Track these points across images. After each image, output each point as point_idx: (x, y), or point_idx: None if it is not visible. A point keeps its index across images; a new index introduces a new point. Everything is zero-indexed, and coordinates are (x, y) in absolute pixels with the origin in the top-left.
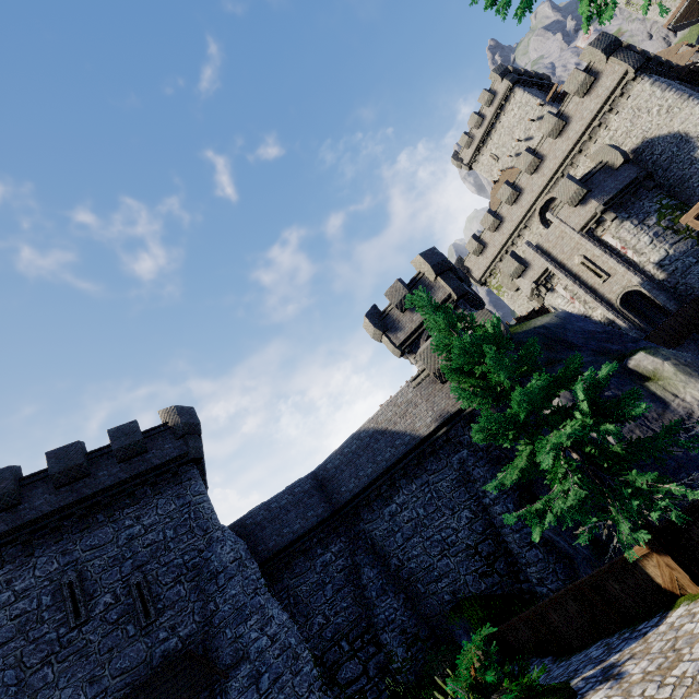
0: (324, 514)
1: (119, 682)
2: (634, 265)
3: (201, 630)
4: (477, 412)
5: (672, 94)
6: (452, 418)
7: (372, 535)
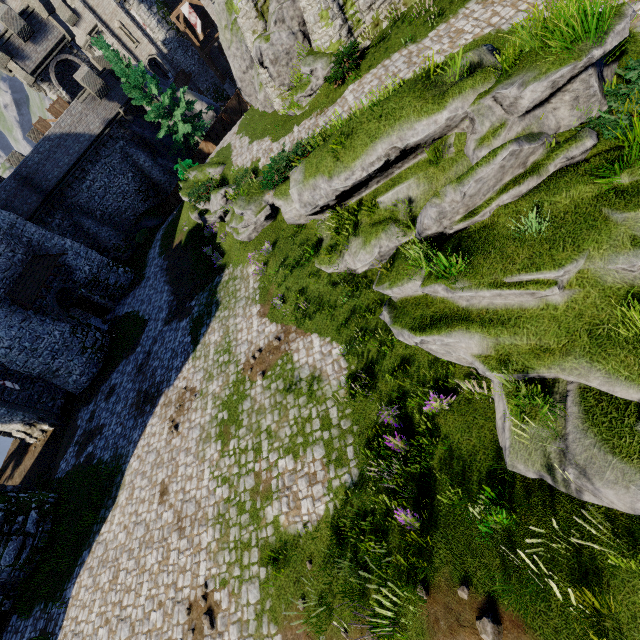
0: (42, 198)
1: (9, 274)
2: (151, 40)
3: (29, 250)
4: (123, 119)
5: None
6: (112, 123)
7: (79, 204)
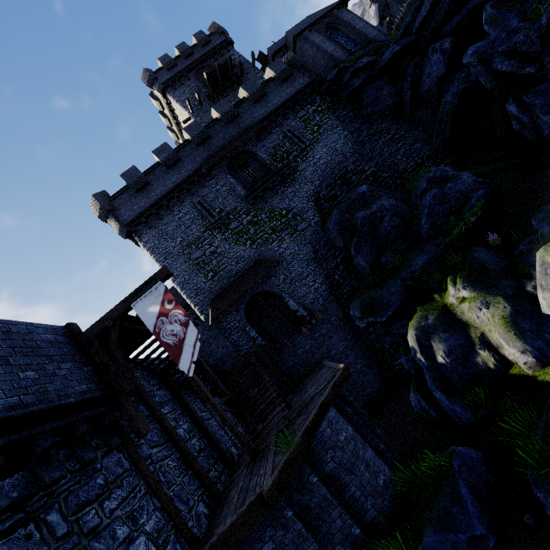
0: None
1: None
2: None
3: None
4: None
5: (156, 263)
6: None
7: None
